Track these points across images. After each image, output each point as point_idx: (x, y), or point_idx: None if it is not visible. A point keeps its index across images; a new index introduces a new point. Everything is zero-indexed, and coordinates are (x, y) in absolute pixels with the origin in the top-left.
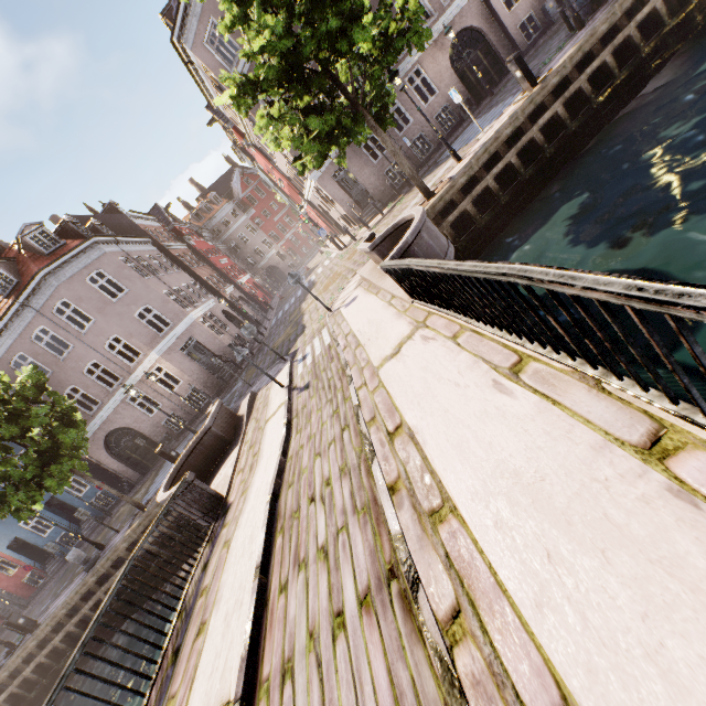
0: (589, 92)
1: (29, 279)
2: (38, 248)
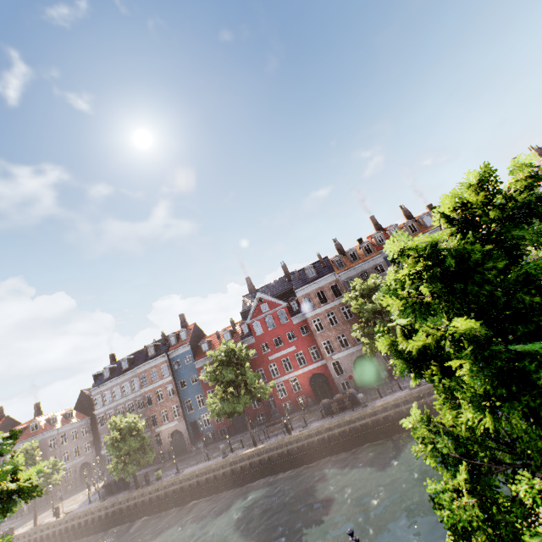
0: (58, 533)
1: (21, 439)
2: (31, 429)
